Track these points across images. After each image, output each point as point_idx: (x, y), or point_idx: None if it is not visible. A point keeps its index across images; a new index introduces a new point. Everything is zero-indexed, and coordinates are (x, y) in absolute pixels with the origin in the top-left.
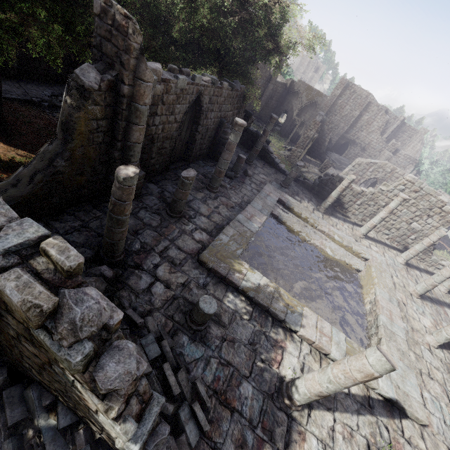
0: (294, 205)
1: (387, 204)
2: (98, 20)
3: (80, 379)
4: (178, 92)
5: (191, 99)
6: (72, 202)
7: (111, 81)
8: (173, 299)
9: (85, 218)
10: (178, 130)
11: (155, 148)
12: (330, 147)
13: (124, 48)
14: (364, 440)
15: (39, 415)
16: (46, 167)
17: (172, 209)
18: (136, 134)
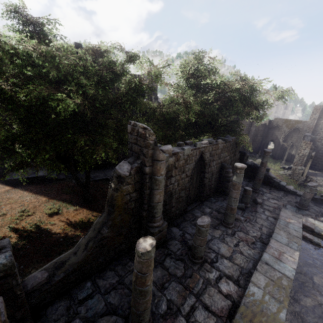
0: None
1: None
2: (130, 135)
3: None
4: (185, 157)
5: (196, 158)
6: (114, 257)
7: (137, 167)
8: None
9: (122, 272)
10: (189, 181)
11: (174, 199)
12: None
13: (144, 145)
14: None
15: None
16: (96, 235)
17: (193, 254)
18: (157, 196)
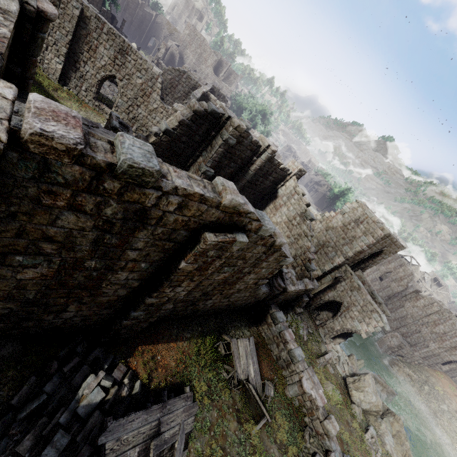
0: None
1: None
2: None
3: None
4: None
5: None
6: None
7: None
8: None
9: None
10: None
11: None
12: None
13: None
14: None
15: None
16: None
17: None
18: None
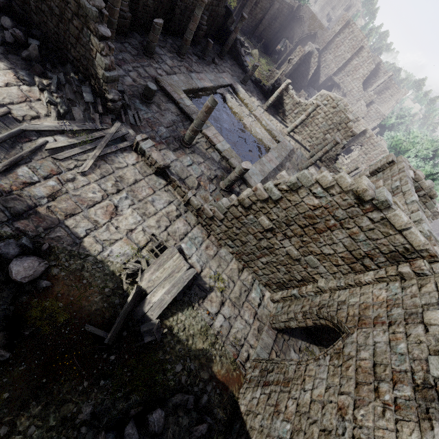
0: (241, 93)
1: (314, 115)
2: None
3: (93, 29)
4: None
5: None
6: None
7: None
8: (135, 87)
9: None
10: None
11: (142, 3)
12: (316, 86)
13: None
14: (215, 174)
15: (72, 72)
16: None
17: (146, 49)
18: None
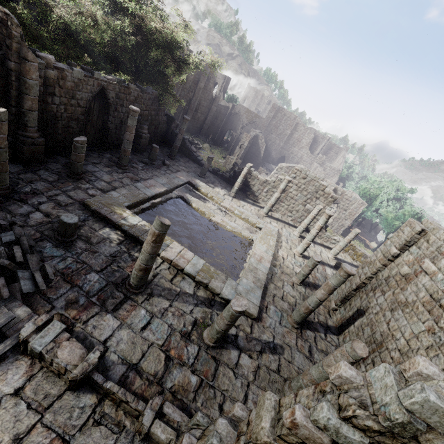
0: (203, 187)
1: (286, 190)
2: None
3: None
4: (76, 81)
5: (93, 90)
6: None
7: None
8: (48, 223)
9: None
10: (84, 114)
11: (61, 125)
12: (269, 160)
13: (7, 35)
14: (193, 319)
15: None
16: None
17: (70, 170)
18: (29, 103)
